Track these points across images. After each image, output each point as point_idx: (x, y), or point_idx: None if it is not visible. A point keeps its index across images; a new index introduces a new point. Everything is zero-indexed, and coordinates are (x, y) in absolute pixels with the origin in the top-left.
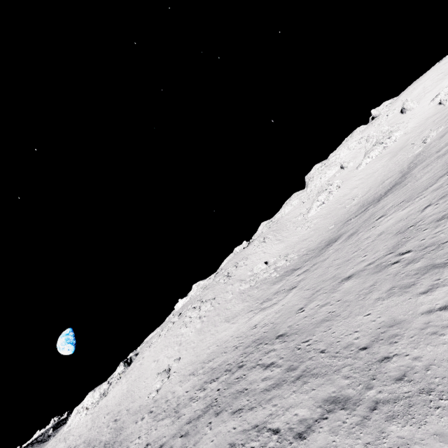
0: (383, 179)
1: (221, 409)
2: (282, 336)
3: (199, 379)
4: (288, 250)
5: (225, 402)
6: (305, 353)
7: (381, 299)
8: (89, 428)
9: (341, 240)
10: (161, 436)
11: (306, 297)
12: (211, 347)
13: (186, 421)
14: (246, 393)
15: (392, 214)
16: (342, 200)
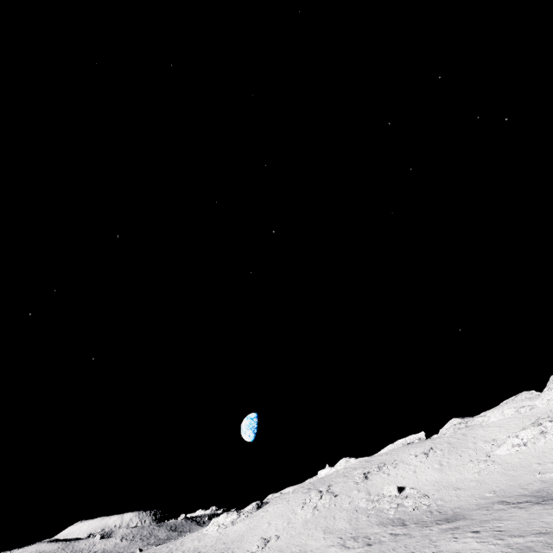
0: None
1: None
2: None
3: None
4: (432, 489)
5: None
6: None
7: None
8: (211, 544)
9: (448, 525)
10: None
11: None
12: (297, 547)
13: None
14: None
15: (474, 538)
16: (547, 458)
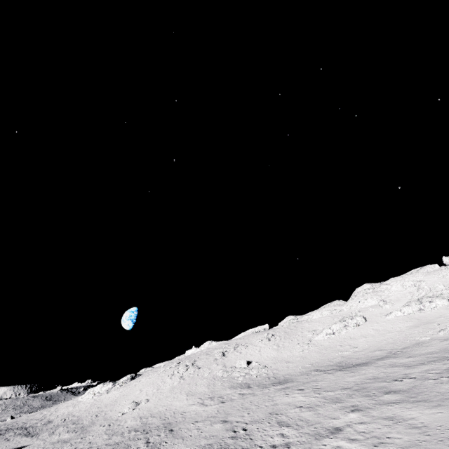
0: (381, 346)
1: (116, 448)
2: (171, 431)
3: (137, 424)
4: (271, 362)
5: (121, 446)
6: (157, 447)
7: (199, 446)
8: (86, 409)
9: (281, 386)
10: (96, 442)
11: (209, 415)
12: (164, 407)
13: (107, 443)
14: (128, 448)
15: (300, 393)
16: (346, 342)
